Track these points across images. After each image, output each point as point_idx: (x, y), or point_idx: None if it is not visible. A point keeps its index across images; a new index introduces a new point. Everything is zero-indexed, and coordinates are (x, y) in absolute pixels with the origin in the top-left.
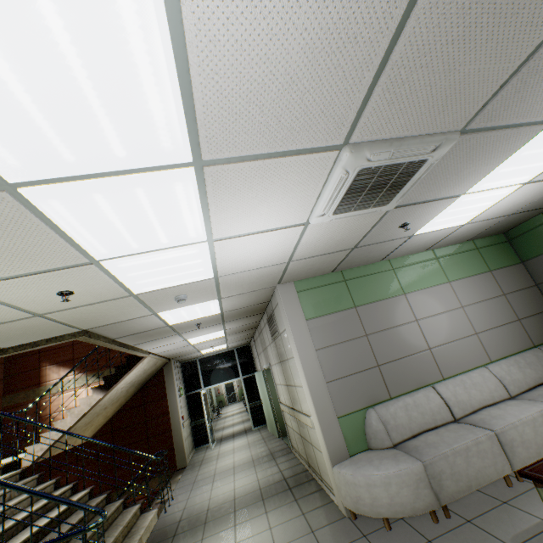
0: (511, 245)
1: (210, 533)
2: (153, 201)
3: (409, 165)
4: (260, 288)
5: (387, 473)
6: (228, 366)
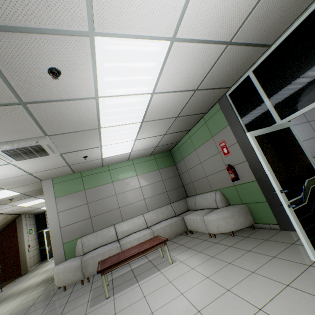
0: (172, 157)
1: (0, 305)
2: None
3: (32, 146)
4: (31, 183)
5: (65, 267)
6: None
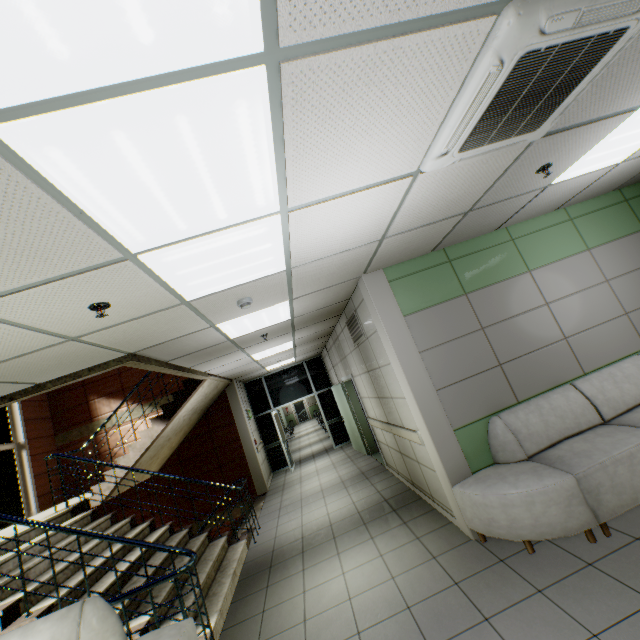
0: None
1: (311, 563)
2: (204, 142)
3: (596, 43)
4: (341, 281)
5: (528, 490)
6: (299, 383)
